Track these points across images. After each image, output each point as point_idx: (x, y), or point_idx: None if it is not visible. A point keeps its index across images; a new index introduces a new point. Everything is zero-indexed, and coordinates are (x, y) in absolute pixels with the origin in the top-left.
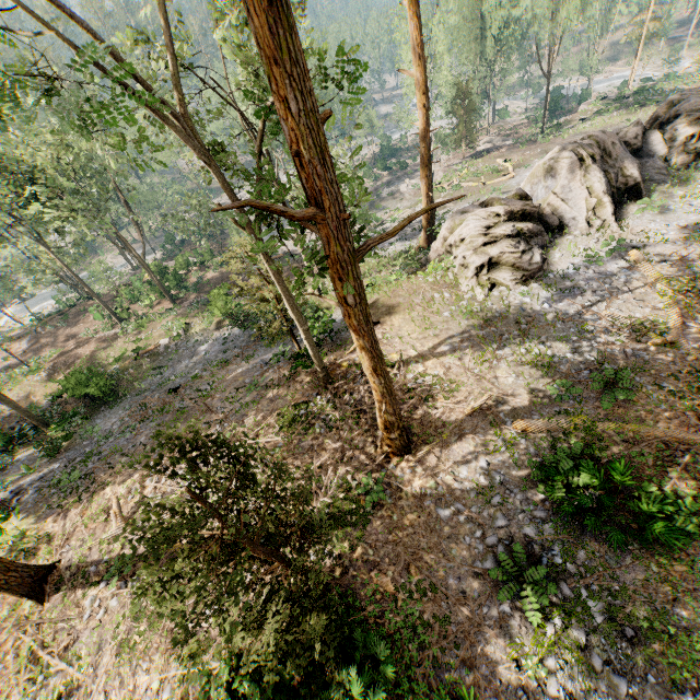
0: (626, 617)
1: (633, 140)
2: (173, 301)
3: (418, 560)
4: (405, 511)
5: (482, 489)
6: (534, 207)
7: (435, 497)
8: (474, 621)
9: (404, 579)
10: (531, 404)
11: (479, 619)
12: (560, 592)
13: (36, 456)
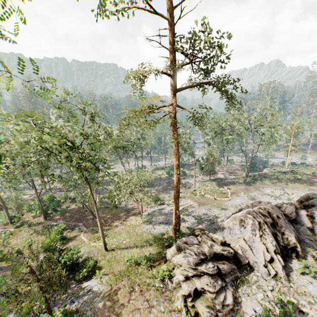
0: None
1: (290, 214)
2: (45, 217)
3: None
4: None
5: None
6: (229, 252)
7: None
8: None
9: None
10: None
11: None
12: None
13: None
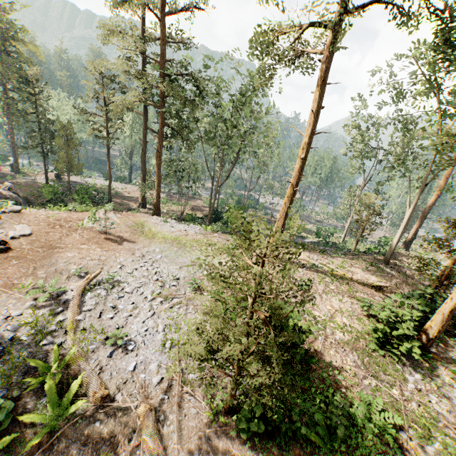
0: None
1: None
2: None
3: None
4: None
5: None
6: None
7: None
8: None
9: None
10: None
11: None
12: None
13: None
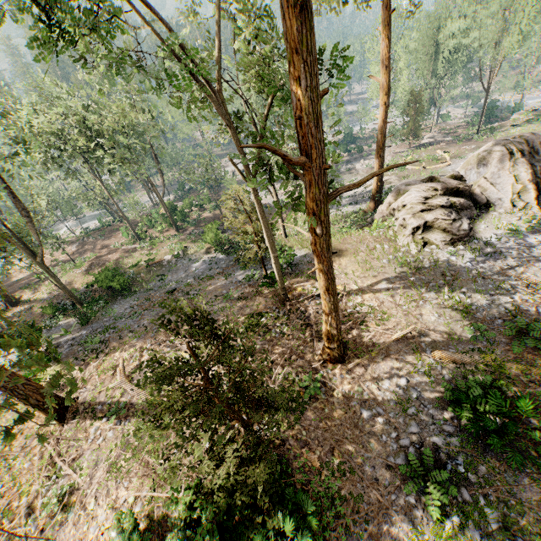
0: (519, 528)
1: None
2: (177, 230)
3: (341, 446)
4: (335, 406)
5: (401, 400)
6: (466, 186)
7: (361, 399)
8: (383, 504)
9: (328, 459)
10: (448, 339)
11: (388, 503)
12: (460, 495)
13: (71, 324)
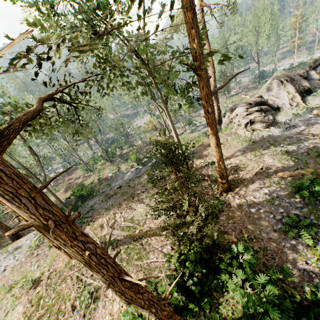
0: None
1: (302, 74)
2: (111, 162)
3: (245, 228)
4: (234, 211)
5: (269, 199)
6: (265, 100)
7: (247, 204)
8: (279, 248)
9: (240, 236)
10: (282, 167)
11: (281, 247)
12: (319, 233)
13: None
